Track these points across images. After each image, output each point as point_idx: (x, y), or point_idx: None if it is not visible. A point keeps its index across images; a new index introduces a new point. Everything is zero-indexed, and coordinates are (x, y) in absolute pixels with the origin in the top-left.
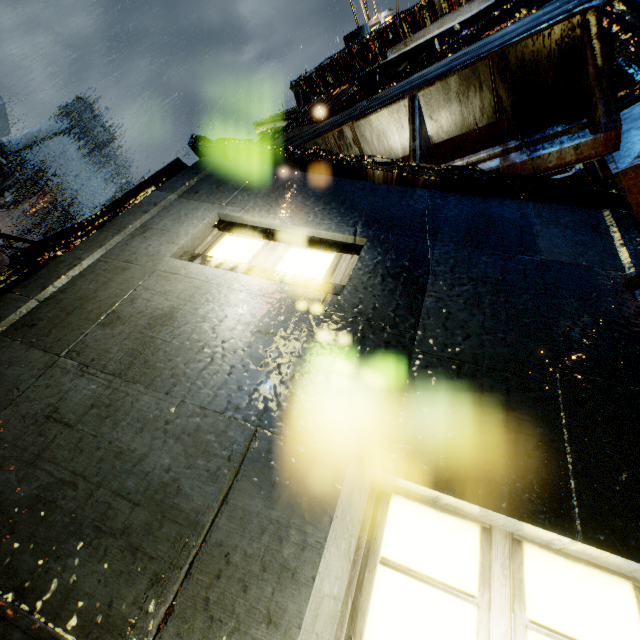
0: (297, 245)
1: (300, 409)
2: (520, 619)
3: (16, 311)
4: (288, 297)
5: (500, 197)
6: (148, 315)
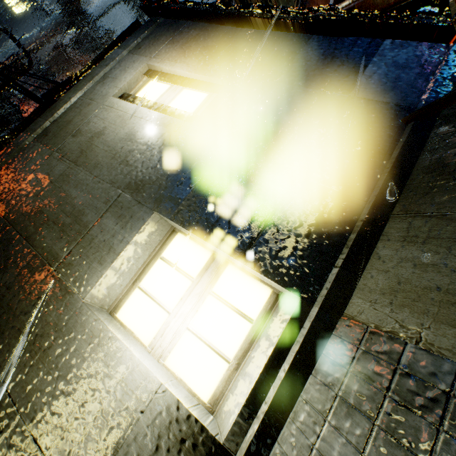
0: (188, 87)
1: (143, 185)
2: (208, 290)
3: (40, 127)
4: (163, 123)
5: (357, 36)
6: (93, 132)
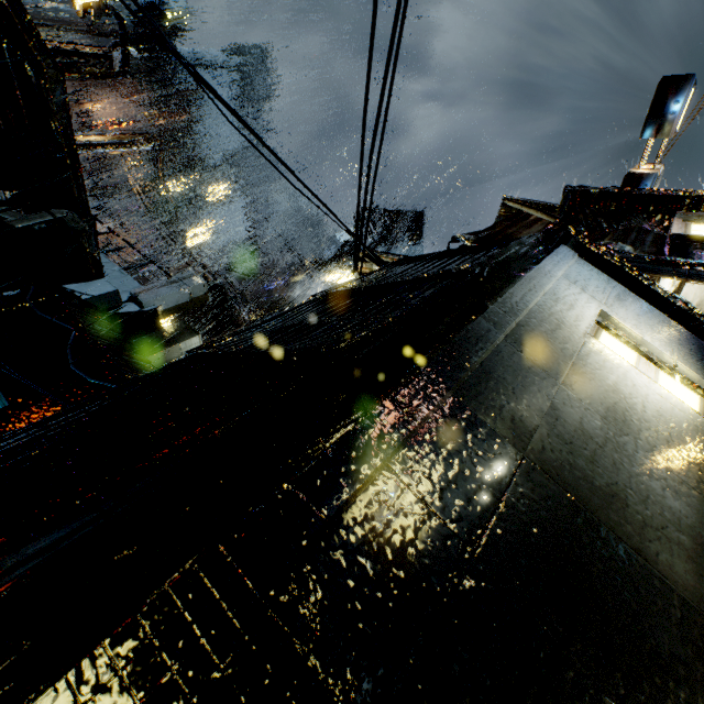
0: (665, 371)
1: None
2: None
3: (509, 326)
4: (697, 421)
5: None
6: (602, 381)
